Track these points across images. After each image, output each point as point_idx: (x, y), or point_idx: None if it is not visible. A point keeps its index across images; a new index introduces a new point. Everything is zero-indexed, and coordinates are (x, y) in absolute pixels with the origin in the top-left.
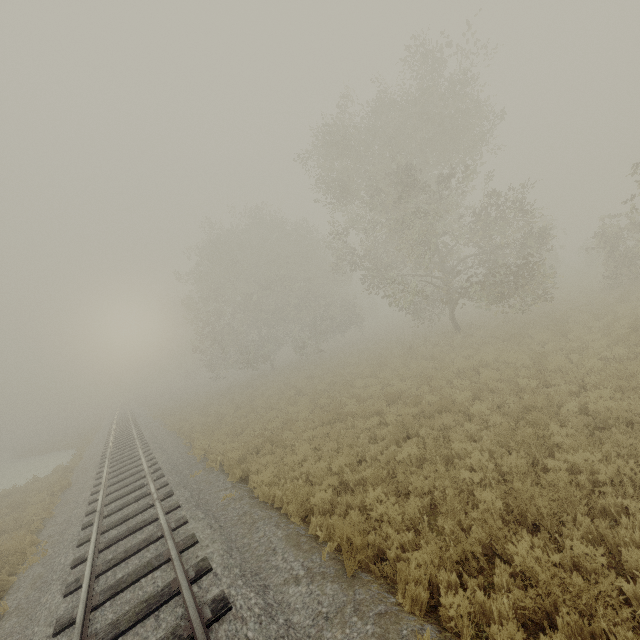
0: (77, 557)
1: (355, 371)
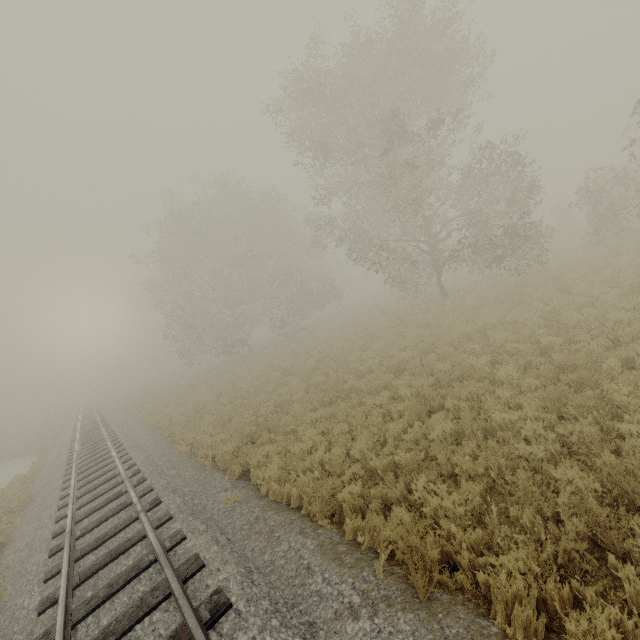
0: (45, 598)
1: (344, 345)
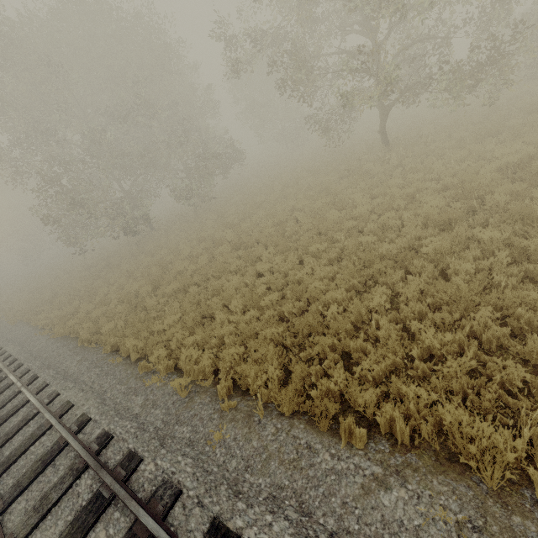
0: None
1: (300, 206)
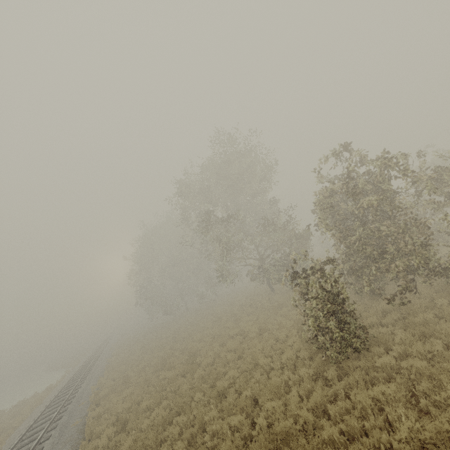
0: None
1: (206, 323)
